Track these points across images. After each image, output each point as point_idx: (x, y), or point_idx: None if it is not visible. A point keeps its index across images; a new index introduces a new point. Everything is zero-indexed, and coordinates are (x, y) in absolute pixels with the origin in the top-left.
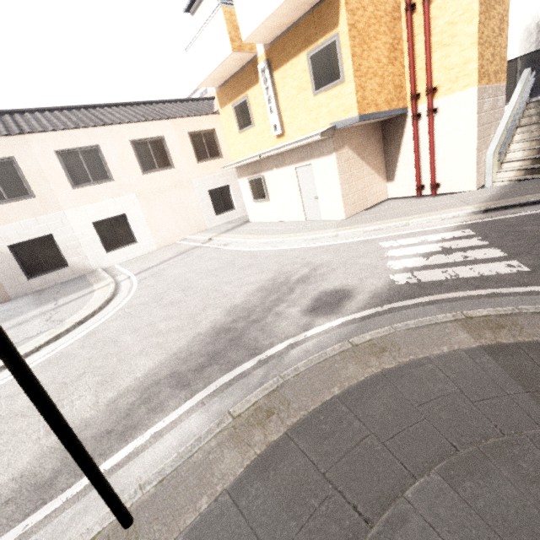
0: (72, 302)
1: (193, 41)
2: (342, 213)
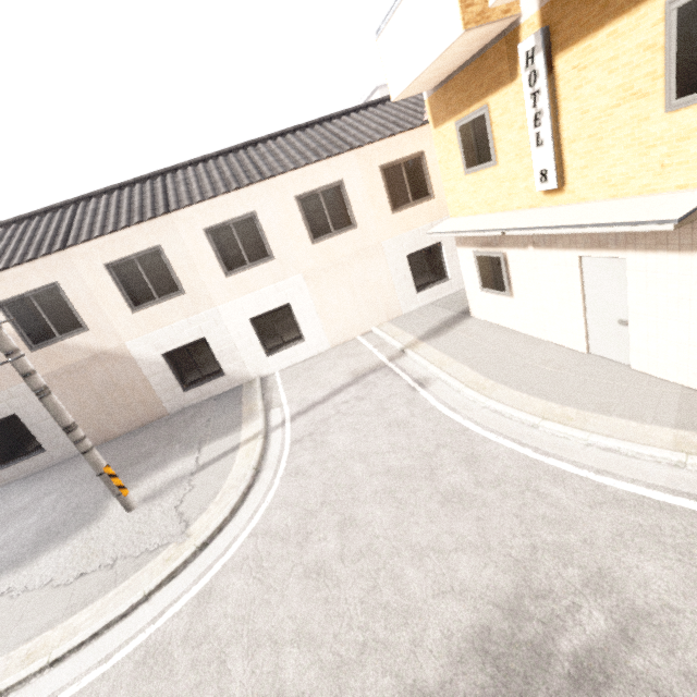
0: (211, 466)
1: (389, 16)
2: (692, 375)
